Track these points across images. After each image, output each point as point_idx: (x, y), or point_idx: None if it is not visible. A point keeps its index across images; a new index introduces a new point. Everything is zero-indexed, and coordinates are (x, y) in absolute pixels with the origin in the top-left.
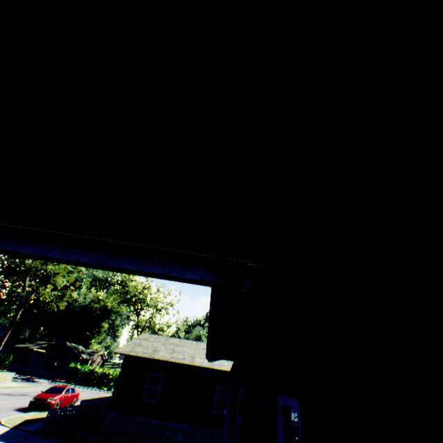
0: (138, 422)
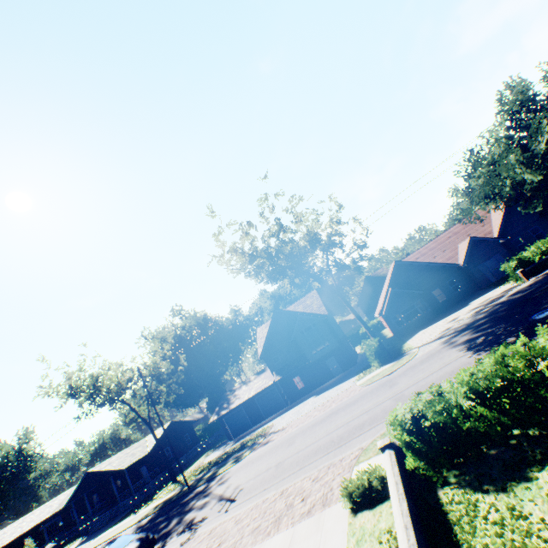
0: None
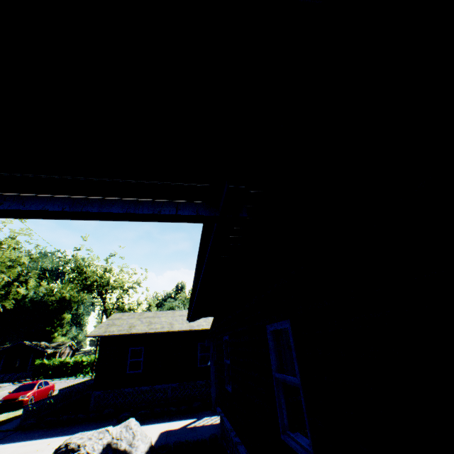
0: (126, 393)
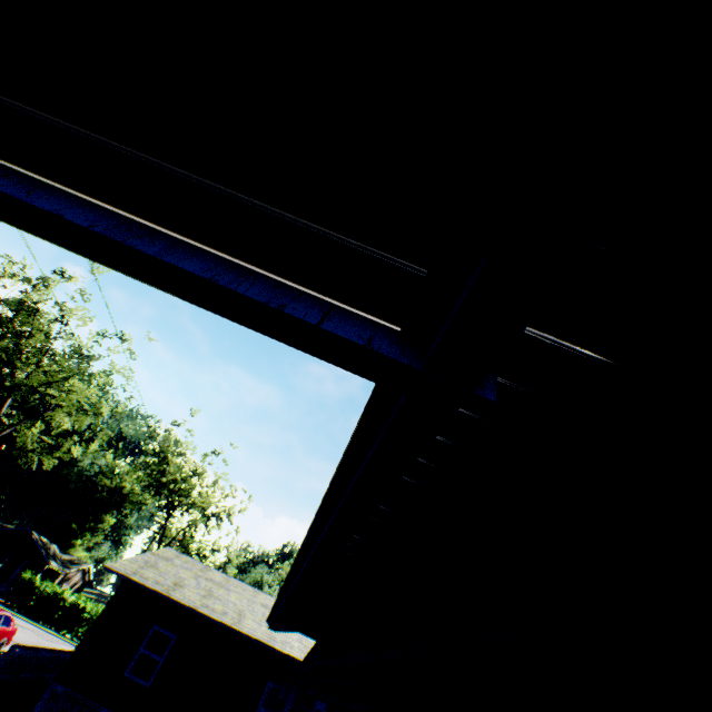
0: None
